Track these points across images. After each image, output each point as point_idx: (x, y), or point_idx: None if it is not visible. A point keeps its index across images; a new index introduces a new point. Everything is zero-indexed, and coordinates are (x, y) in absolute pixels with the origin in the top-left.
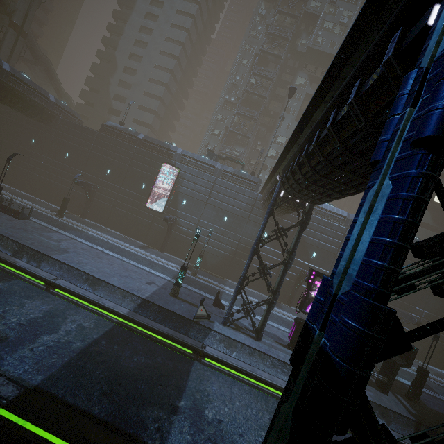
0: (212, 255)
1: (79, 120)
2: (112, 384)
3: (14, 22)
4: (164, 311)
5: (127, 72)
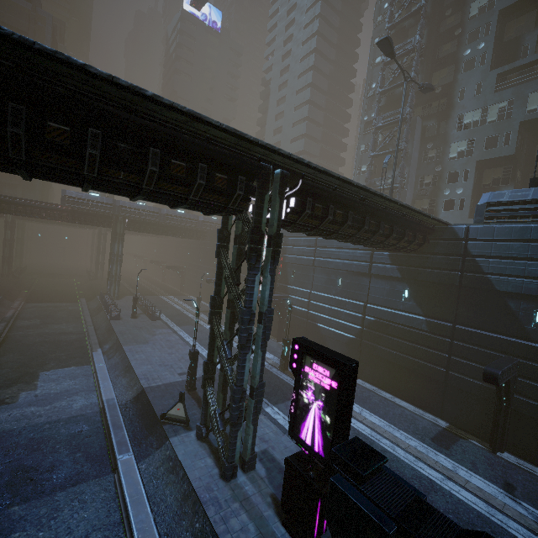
0: (334, 341)
1: None
2: (3, 459)
3: None
4: (148, 404)
5: None
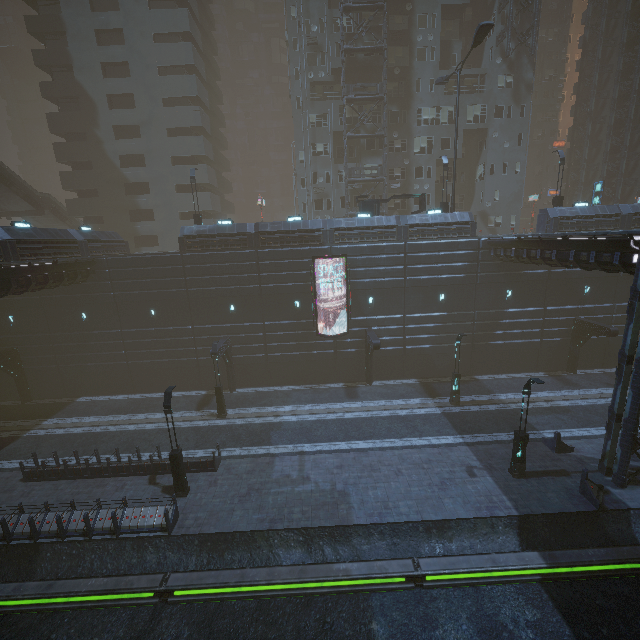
0: (441, 355)
1: (121, 242)
2: None
3: None
4: (554, 517)
5: (117, 105)
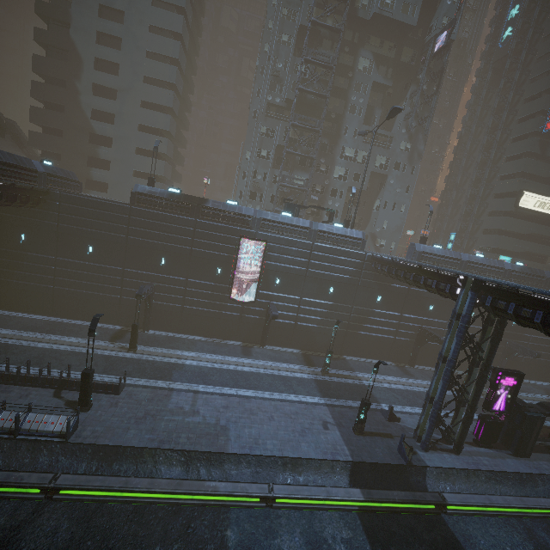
0: (322, 335)
1: (76, 182)
2: None
3: None
4: (376, 466)
5: (102, 68)
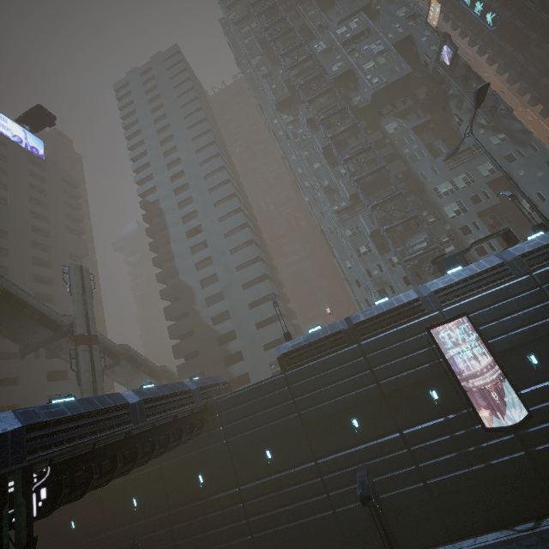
0: None
1: (224, 383)
2: None
3: (79, 335)
4: None
5: (206, 284)
